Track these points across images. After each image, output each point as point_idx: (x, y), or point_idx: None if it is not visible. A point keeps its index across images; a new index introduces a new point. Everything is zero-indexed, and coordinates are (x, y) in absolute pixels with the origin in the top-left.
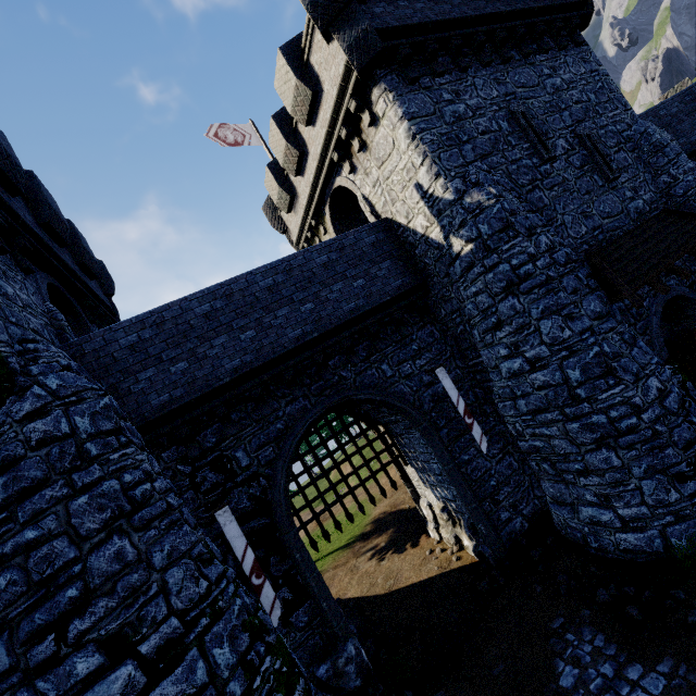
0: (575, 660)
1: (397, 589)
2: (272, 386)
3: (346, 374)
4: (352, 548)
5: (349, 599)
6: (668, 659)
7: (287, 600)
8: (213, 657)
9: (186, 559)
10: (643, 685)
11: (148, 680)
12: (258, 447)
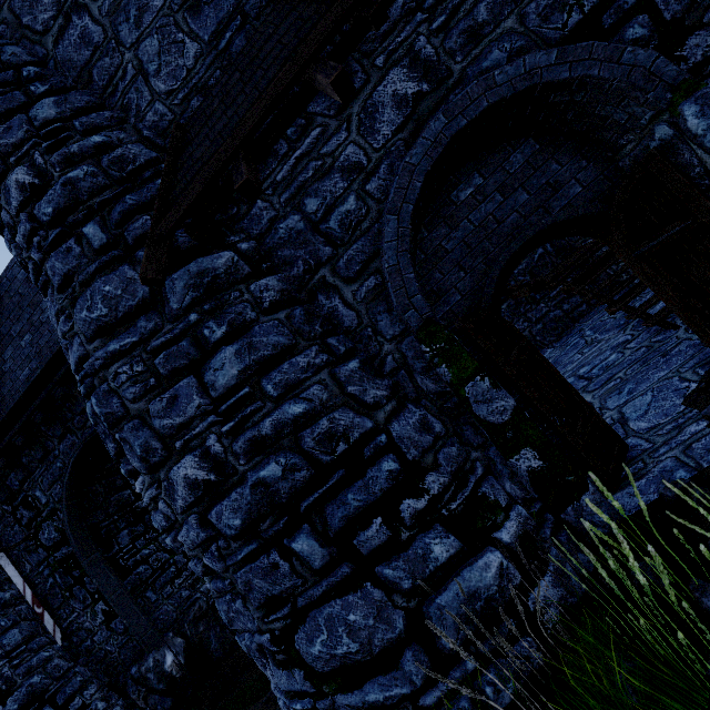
0: None
1: None
2: (43, 427)
3: None
4: None
5: None
6: None
7: (105, 611)
8: None
9: None
10: None
11: None
12: (49, 486)
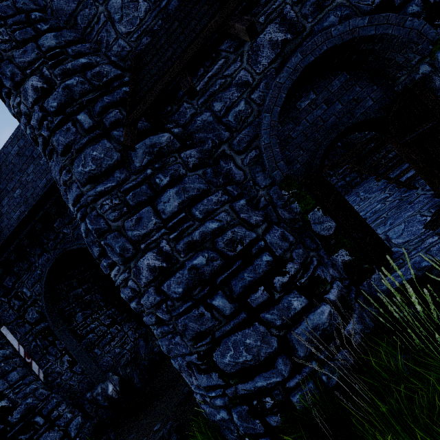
0: None
1: None
2: (28, 248)
3: (67, 231)
4: None
5: None
6: None
7: (69, 361)
8: None
9: None
10: None
11: None
12: (32, 285)
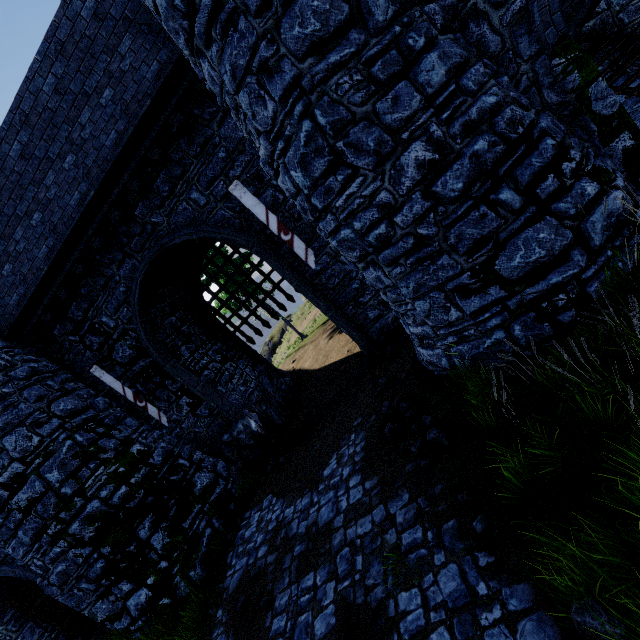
0: (340, 458)
1: (323, 367)
2: (97, 256)
3: (157, 220)
4: (325, 326)
5: (302, 371)
6: (376, 479)
7: (190, 403)
8: (46, 479)
9: (19, 428)
10: (350, 493)
11: (11, 493)
12: (115, 311)
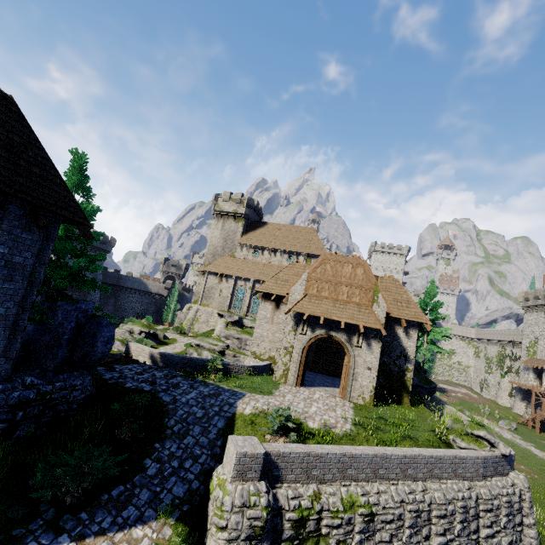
0: None
1: None
2: None
3: None
4: None
5: None
6: None
7: None
8: None
9: None
10: None
11: None
12: None
